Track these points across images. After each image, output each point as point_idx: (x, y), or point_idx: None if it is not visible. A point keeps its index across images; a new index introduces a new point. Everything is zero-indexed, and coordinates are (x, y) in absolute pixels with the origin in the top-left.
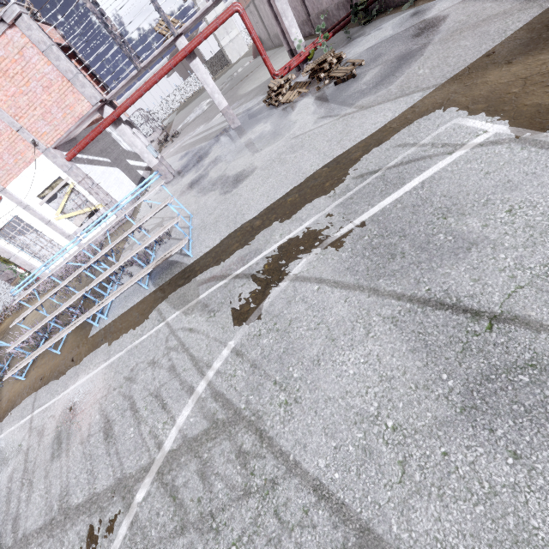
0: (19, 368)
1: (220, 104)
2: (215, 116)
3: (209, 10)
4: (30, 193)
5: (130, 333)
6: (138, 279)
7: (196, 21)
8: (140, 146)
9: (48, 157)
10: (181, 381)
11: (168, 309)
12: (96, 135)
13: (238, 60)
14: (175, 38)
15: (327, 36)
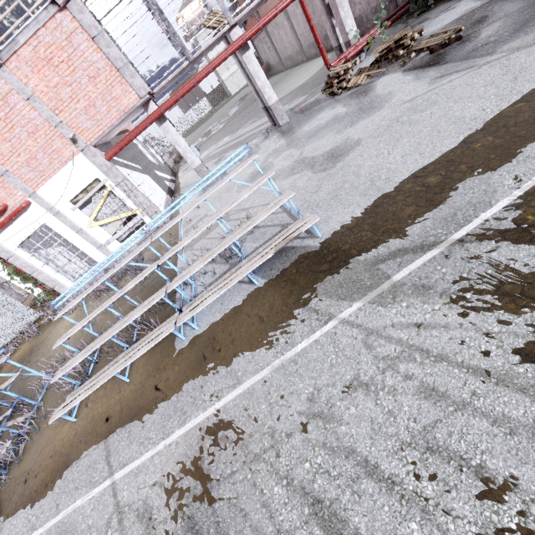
0: (73, 404)
1: (269, 99)
2: (241, 126)
3: (261, 4)
4: (62, 197)
5: (262, 342)
6: (252, 268)
7: (249, 12)
8: (183, 145)
9: (87, 156)
10: (489, 416)
11: (328, 302)
12: (141, 131)
13: (239, 91)
14: (229, 28)
15: (385, 25)
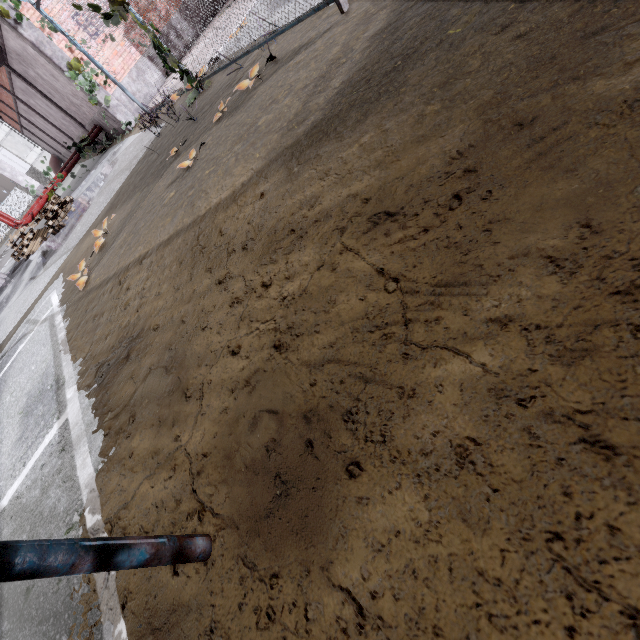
0: None
1: None
2: (3, 266)
3: None
4: None
5: None
6: None
7: None
8: None
9: None
10: None
11: None
12: None
13: None
14: None
15: (60, 175)
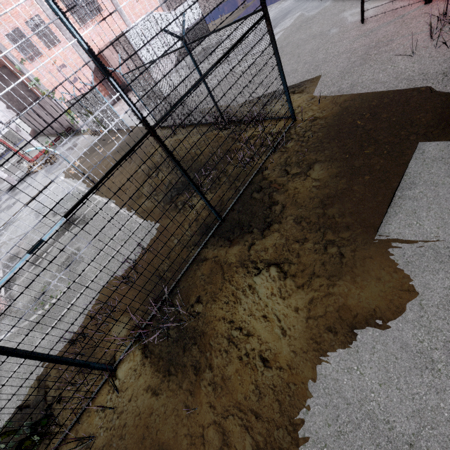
0: None
1: (3, 176)
2: None
3: None
4: None
5: None
6: None
7: None
8: None
9: None
10: None
11: None
12: None
13: None
14: None
15: (52, 144)
